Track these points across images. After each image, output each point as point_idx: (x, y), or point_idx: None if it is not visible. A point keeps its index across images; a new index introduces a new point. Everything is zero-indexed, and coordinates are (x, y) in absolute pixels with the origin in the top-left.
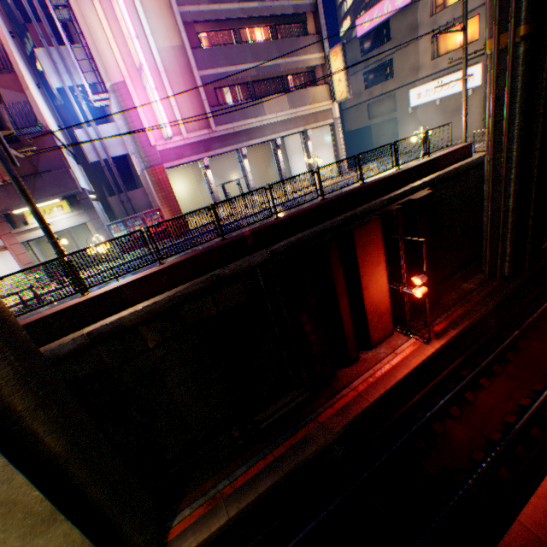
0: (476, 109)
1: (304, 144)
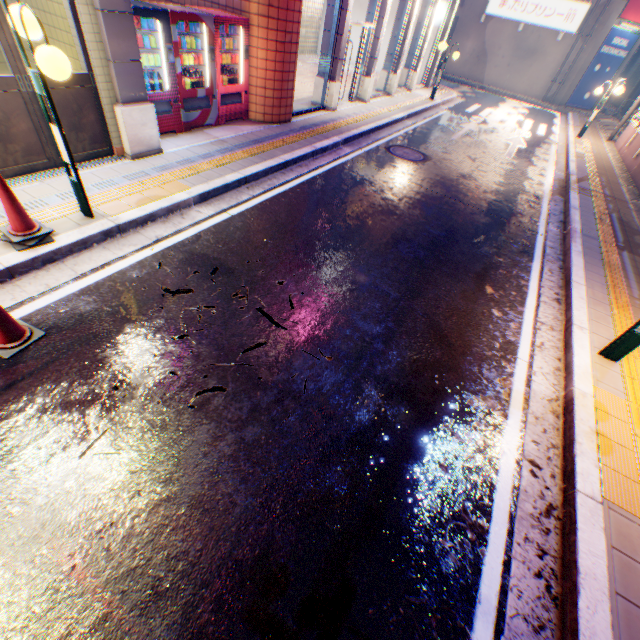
0: (551, 64)
1: (430, 4)
